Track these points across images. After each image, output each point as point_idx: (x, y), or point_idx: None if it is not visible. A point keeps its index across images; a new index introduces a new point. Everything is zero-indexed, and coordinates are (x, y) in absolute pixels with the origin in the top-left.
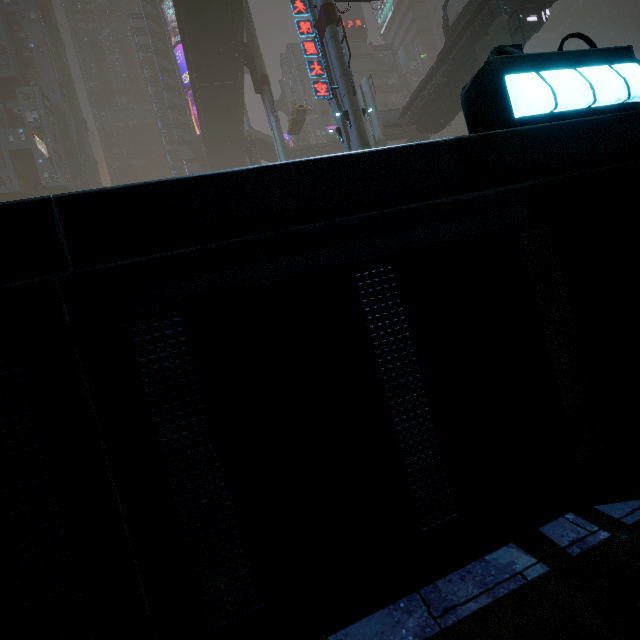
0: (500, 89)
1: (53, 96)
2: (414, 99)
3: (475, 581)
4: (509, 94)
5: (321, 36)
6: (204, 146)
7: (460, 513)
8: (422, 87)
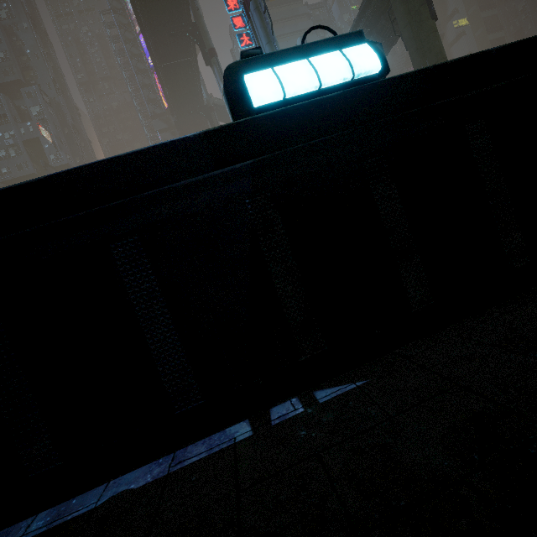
0: (240, 87)
1: (49, 91)
2: None
3: (208, 444)
4: (248, 90)
5: (247, 10)
6: (172, 117)
7: (205, 401)
8: None
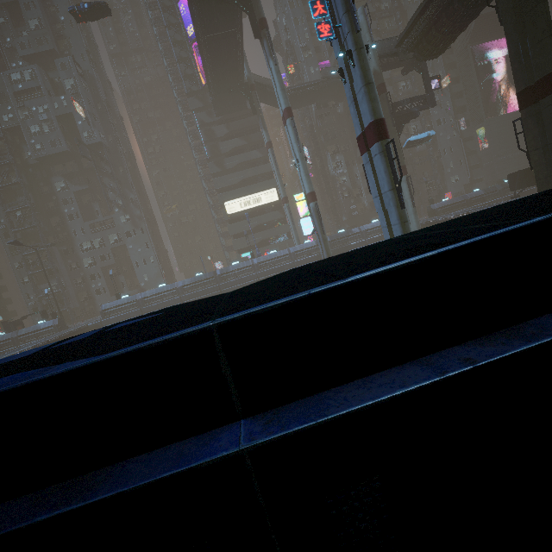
0: None
1: (83, 63)
2: (413, 24)
3: None
4: None
5: None
6: (210, 95)
7: None
8: (422, 10)
